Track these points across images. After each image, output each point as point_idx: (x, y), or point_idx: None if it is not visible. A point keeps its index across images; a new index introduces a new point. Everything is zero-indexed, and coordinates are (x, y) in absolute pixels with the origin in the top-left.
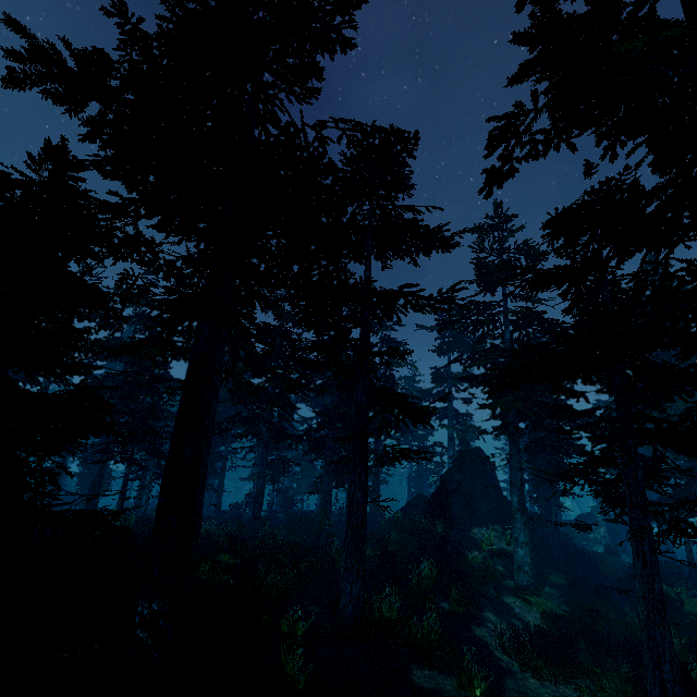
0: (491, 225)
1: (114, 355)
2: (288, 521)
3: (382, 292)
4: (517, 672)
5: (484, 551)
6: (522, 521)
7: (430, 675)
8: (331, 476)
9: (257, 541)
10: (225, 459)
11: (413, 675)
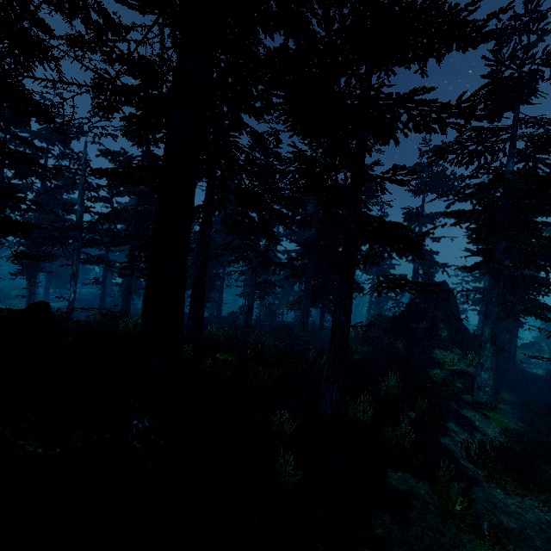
0: (517, 27)
1: (119, 184)
2: (272, 329)
3: (391, 95)
4: (483, 481)
5: (445, 370)
6: (491, 350)
7: (404, 478)
8: (309, 298)
9: (248, 345)
10: (223, 279)
11: (388, 477)
